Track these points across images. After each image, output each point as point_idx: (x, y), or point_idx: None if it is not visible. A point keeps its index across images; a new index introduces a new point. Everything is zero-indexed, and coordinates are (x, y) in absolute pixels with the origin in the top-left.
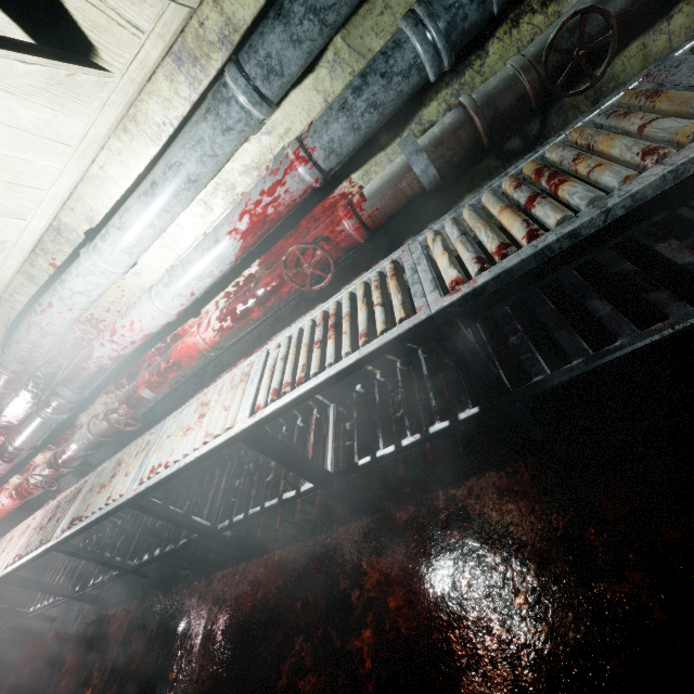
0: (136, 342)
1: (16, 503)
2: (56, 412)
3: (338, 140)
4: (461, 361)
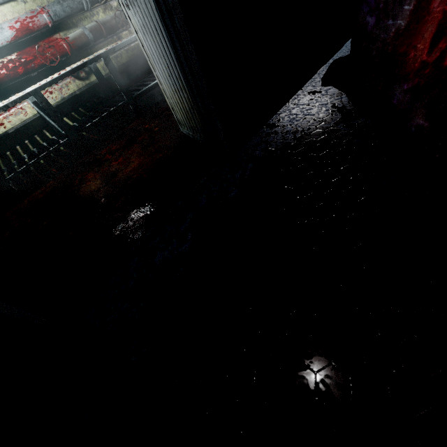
0: None
1: None
2: None
3: (58, 12)
4: (114, 74)
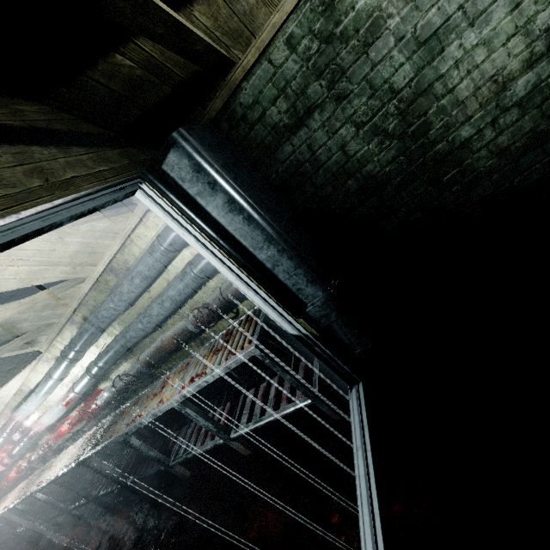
0: (44, 427)
1: (17, 475)
2: (25, 445)
3: (80, 389)
4: (98, 473)
